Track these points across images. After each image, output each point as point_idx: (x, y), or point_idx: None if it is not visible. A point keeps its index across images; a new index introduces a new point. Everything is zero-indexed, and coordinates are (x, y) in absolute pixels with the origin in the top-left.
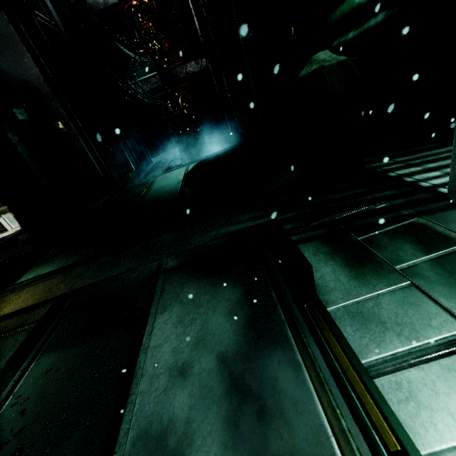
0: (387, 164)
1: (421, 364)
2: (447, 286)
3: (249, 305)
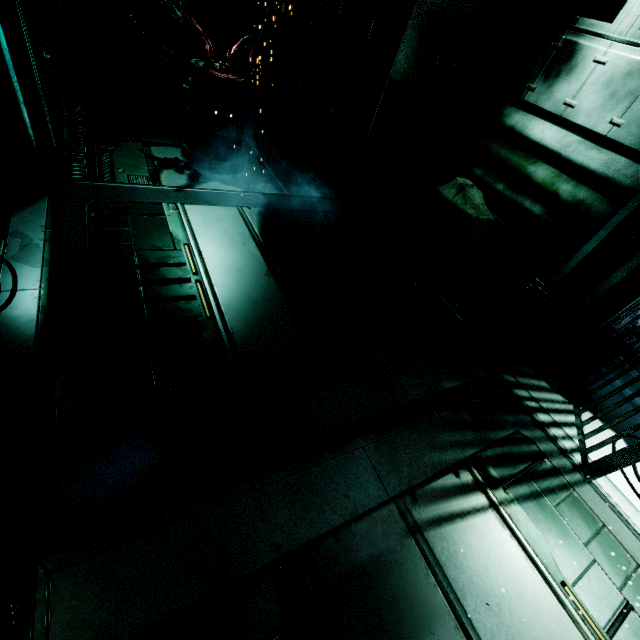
0: (527, 397)
1: (620, 626)
2: (608, 564)
3: (528, 584)
